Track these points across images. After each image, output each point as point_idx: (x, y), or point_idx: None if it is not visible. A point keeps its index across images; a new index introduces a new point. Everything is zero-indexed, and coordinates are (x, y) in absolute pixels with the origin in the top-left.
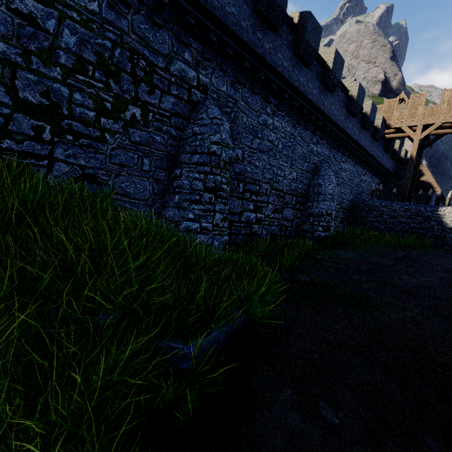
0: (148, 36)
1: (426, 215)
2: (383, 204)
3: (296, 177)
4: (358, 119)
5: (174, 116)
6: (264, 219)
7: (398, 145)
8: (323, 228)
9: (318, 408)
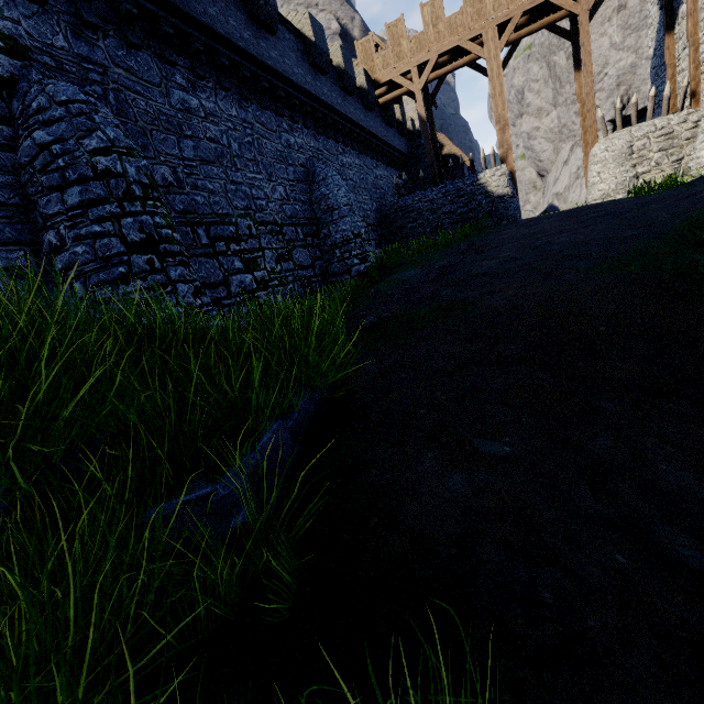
0: None
1: (468, 192)
2: (417, 198)
3: (287, 194)
4: (332, 77)
5: None
6: (270, 279)
7: (400, 112)
8: (360, 258)
9: (477, 450)
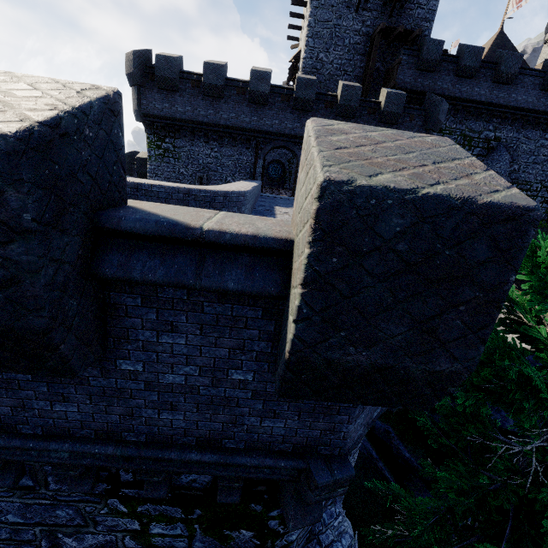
0: (473, 127)
1: None
2: None
3: None
4: None
5: (478, 156)
6: None
7: None
8: None
9: None
